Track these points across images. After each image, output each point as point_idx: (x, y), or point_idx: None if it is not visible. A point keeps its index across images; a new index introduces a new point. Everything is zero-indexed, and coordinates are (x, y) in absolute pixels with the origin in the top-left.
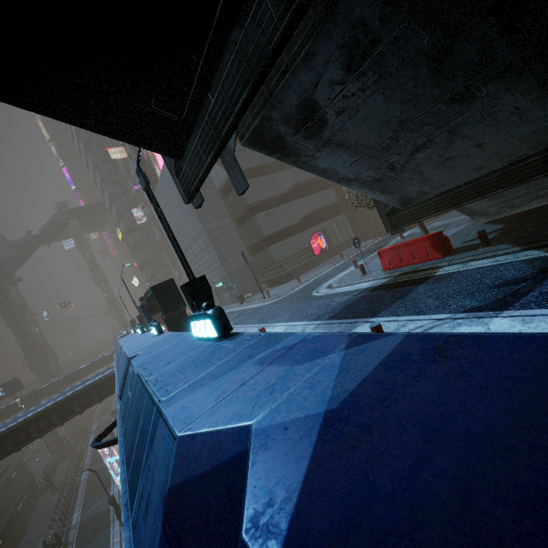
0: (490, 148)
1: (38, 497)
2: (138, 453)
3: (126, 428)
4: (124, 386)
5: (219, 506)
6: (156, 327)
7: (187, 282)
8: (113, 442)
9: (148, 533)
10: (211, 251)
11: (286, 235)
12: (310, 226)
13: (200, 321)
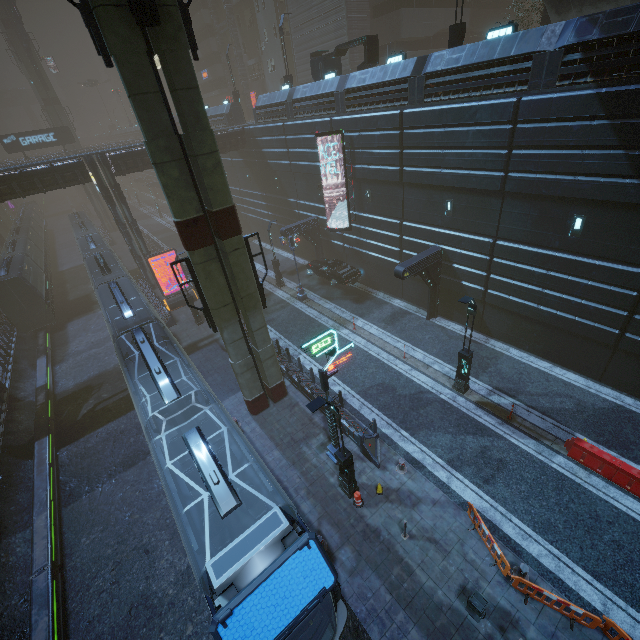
0: (618, 2)
1: (110, 245)
2: (505, 48)
3: (468, 60)
4: (414, 71)
5: (556, 33)
6: (405, 55)
7: (460, 23)
8: (339, 132)
9: (532, 44)
10: (342, 37)
11: (413, 48)
12: (434, 48)
13: (502, 30)
